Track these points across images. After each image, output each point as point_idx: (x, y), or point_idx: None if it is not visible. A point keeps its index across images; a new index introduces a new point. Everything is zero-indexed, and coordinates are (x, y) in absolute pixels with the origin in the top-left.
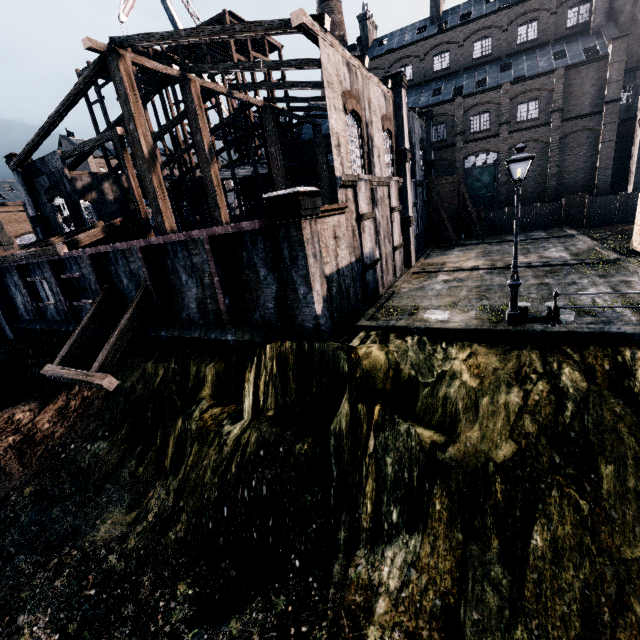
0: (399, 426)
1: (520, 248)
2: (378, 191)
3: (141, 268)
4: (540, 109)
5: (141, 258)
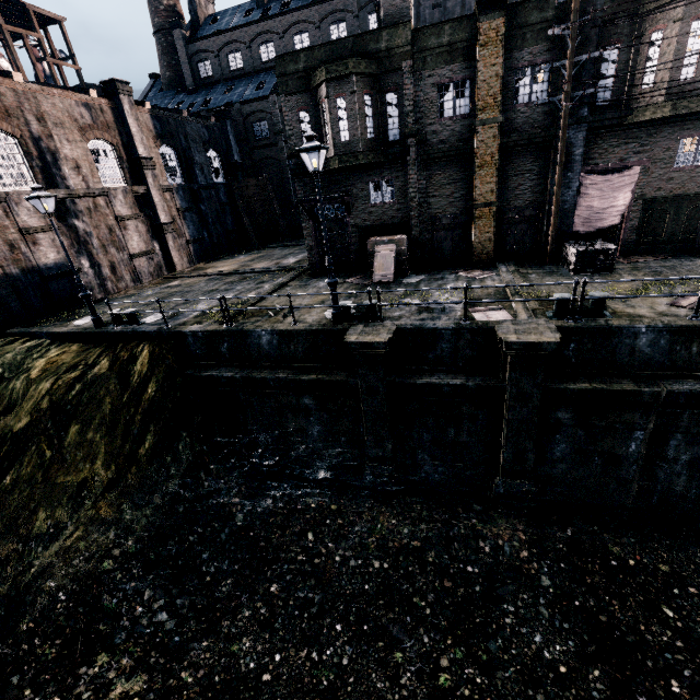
0: None
1: (288, 253)
2: (80, 202)
3: None
4: None
5: None
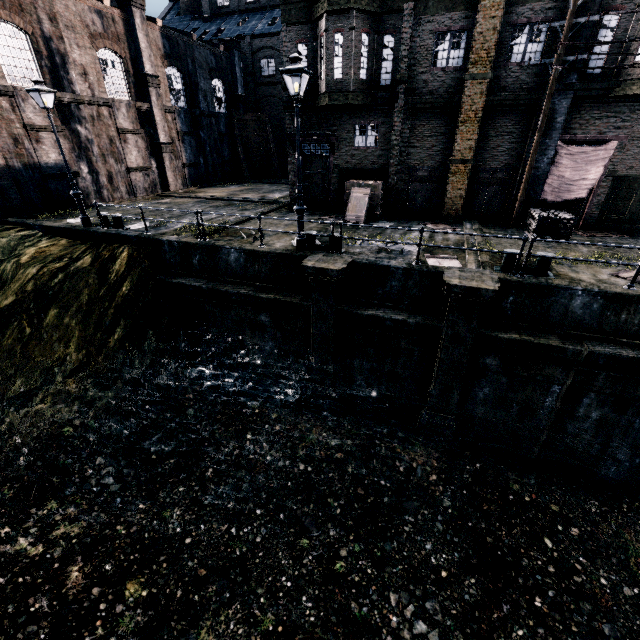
0: None
1: (275, 189)
2: (84, 109)
3: None
4: None
5: None
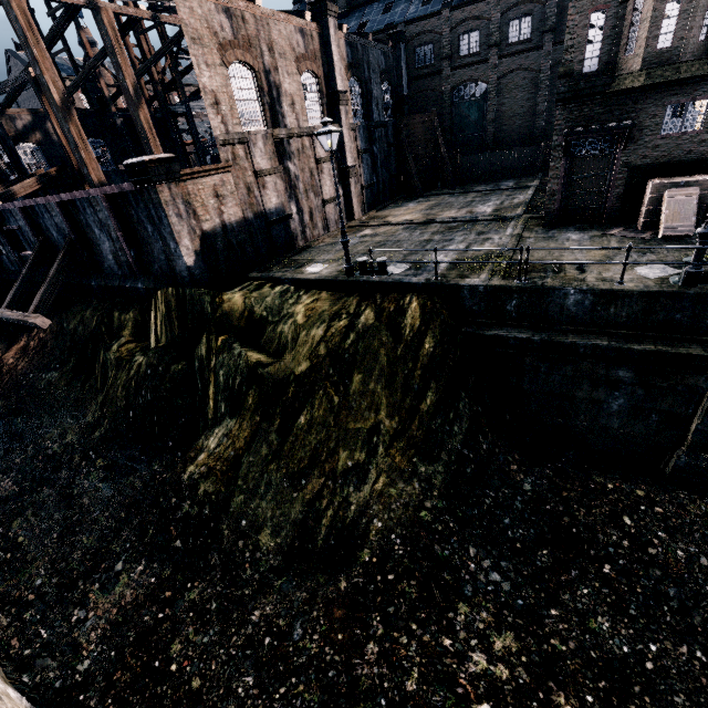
0: (234, 350)
1: (468, 201)
2: (293, 143)
3: (63, 222)
4: (532, 28)
5: (60, 213)
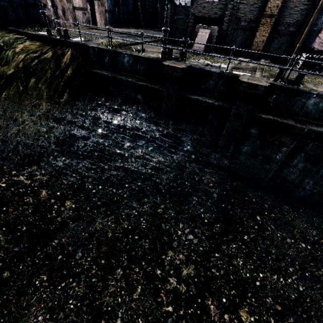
0: None
1: (157, 33)
2: None
3: None
4: None
5: None
